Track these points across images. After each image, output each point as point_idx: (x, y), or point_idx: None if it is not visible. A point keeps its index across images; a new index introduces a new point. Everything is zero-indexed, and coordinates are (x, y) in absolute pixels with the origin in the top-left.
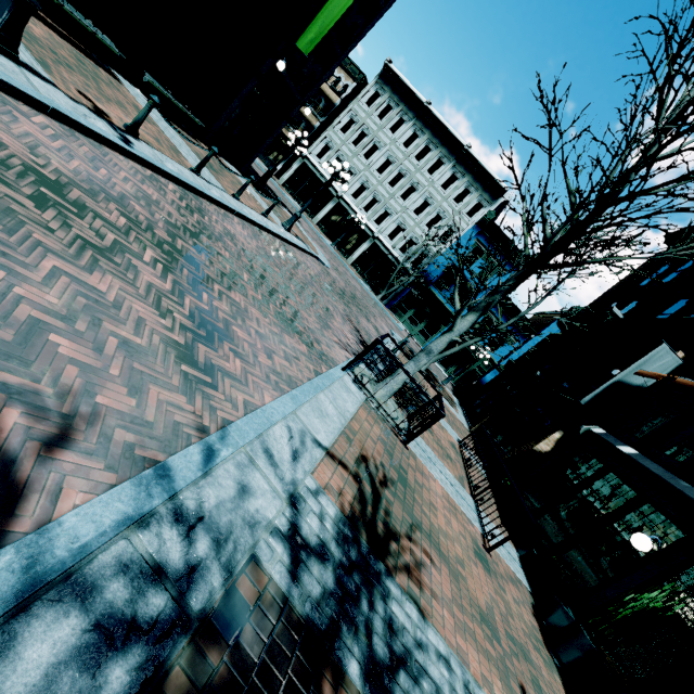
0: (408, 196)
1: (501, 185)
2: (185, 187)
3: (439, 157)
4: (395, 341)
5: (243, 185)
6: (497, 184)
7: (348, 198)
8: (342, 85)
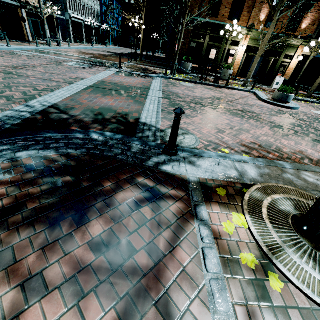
0: None
1: None
2: None
3: None
4: None
5: None
6: None
7: (85, 19)
8: None
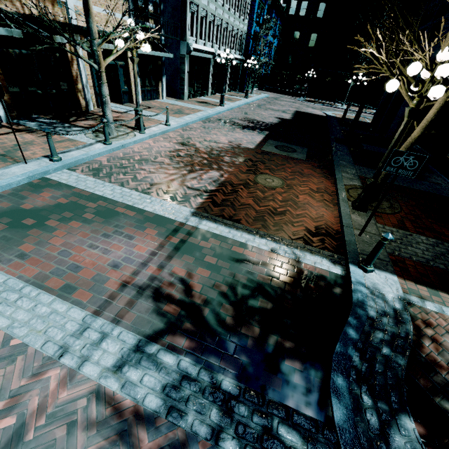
0: (233, 2)
1: None
2: None
3: None
4: None
5: None
6: None
7: (217, 50)
8: None
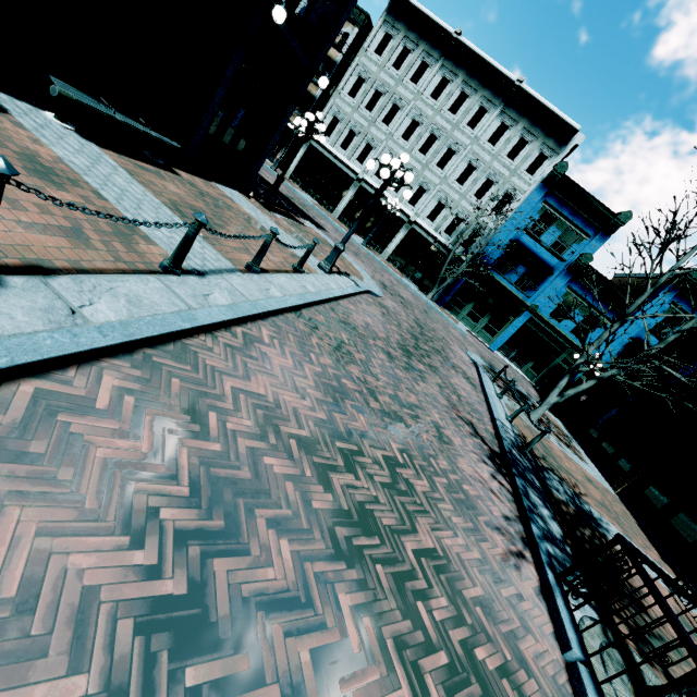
0: (446, 163)
1: (571, 125)
2: (151, 341)
3: (481, 104)
4: (637, 551)
5: (261, 247)
6: (564, 125)
7: (371, 180)
8: (341, 34)
